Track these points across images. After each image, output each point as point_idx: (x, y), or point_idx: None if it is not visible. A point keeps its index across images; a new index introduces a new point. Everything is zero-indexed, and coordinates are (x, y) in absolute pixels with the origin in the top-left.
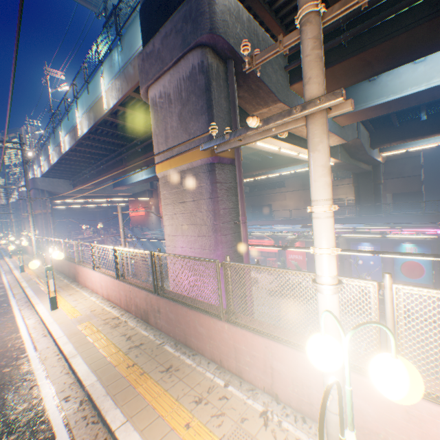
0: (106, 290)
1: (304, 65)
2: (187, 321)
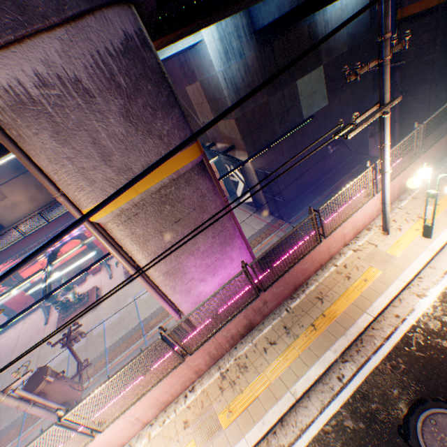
0: (152, 409)
1: (386, 84)
2: (294, 275)
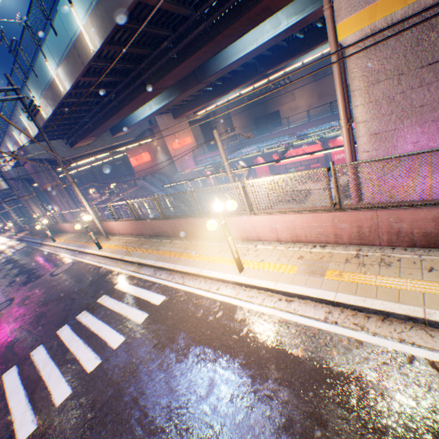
0: (287, 232)
1: None
2: None
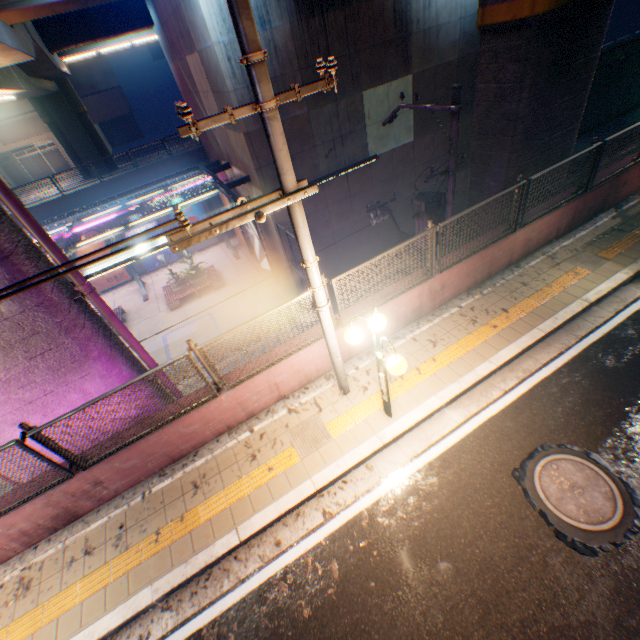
0: None
1: (279, 158)
2: (166, 442)
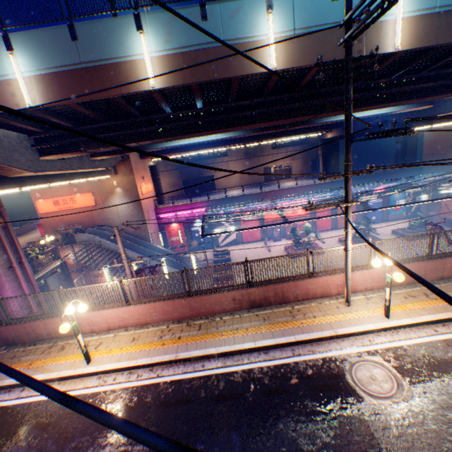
0: None
1: None
2: None
